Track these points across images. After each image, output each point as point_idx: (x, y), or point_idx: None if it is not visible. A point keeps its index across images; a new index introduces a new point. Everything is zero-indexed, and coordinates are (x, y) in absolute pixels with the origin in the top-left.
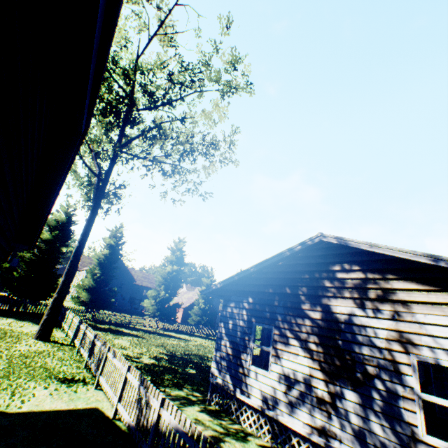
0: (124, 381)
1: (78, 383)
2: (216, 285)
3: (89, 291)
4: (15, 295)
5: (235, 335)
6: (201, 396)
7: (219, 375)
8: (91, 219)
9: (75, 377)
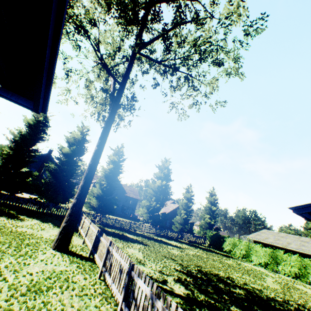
0: None
1: None
2: None
3: (97, 198)
4: (42, 198)
5: None
6: None
7: None
8: (108, 123)
9: None
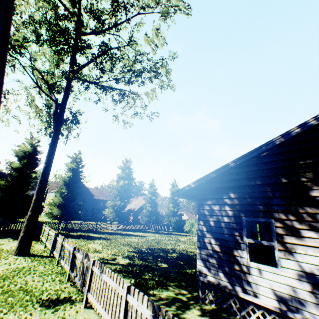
0: (125, 307)
1: (64, 304)
2: (189, 185)
3: (60, 207)
4: None
5: (220, 232)
6: (189, 293)
7: (209, 273)
8: (54, 141)
9: (60, 296)
